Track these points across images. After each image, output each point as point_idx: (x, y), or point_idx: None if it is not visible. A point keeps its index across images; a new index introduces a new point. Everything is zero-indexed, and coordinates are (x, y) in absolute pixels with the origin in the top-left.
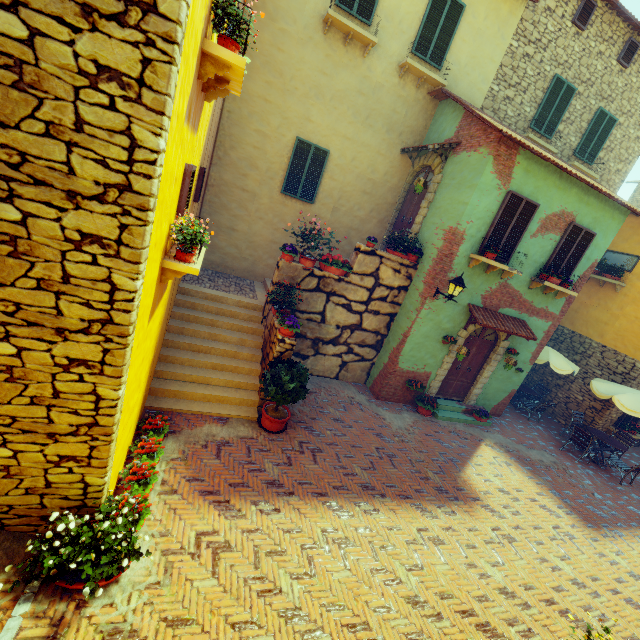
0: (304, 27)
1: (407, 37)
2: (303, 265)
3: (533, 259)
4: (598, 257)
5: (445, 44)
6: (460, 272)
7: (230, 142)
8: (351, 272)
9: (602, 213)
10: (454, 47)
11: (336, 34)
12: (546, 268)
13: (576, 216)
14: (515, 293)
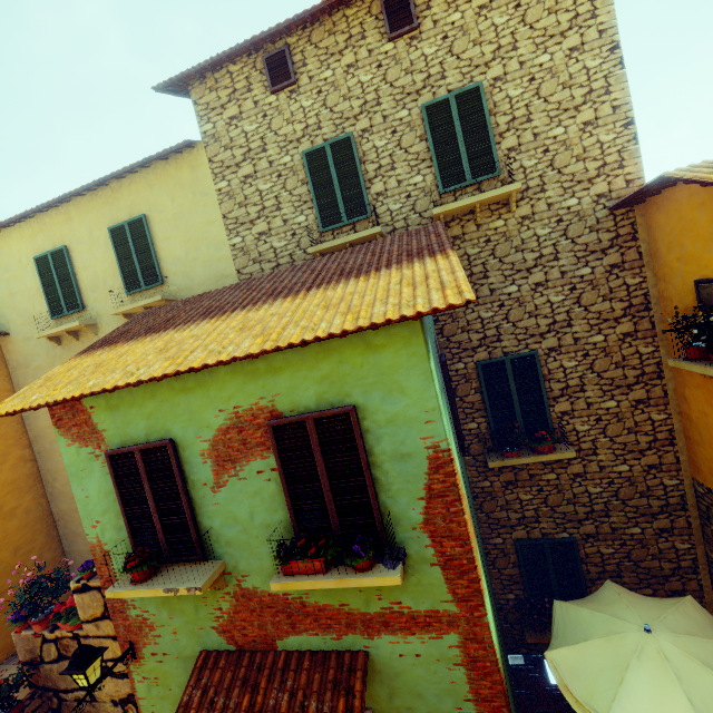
0: (47, 353)
1: (118, 287)
2: (34, 630)
3: (259, 523)
4: (432, 437)
5: (151, 260)
6: (145, 602)
7: (52, 476)
8: (81, 621)
9: (333, 358)
10: (164, 252)
11: (68, 337)
12: (294, 531)
13: (274, 403)
14: (282, 600)
